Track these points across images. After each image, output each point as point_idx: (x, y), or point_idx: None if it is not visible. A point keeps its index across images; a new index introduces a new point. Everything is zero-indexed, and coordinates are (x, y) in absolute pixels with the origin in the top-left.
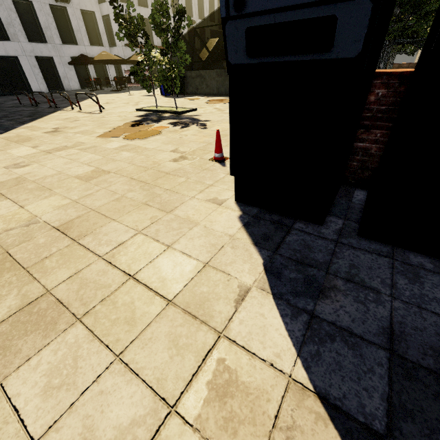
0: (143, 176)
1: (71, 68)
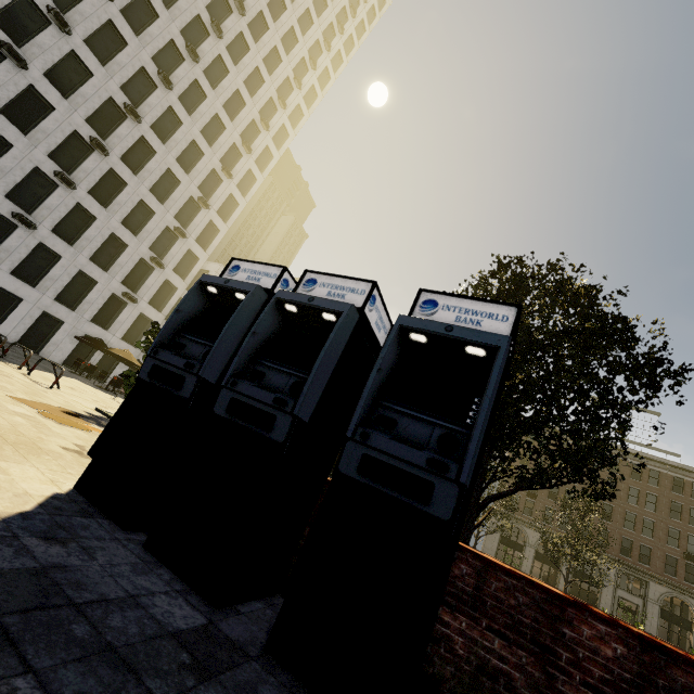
0: (10, 435)
1: (75, 342)
